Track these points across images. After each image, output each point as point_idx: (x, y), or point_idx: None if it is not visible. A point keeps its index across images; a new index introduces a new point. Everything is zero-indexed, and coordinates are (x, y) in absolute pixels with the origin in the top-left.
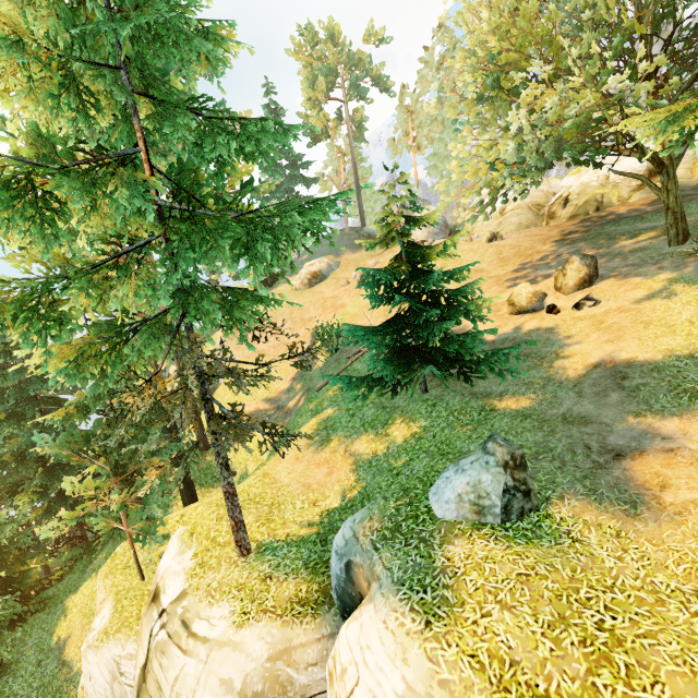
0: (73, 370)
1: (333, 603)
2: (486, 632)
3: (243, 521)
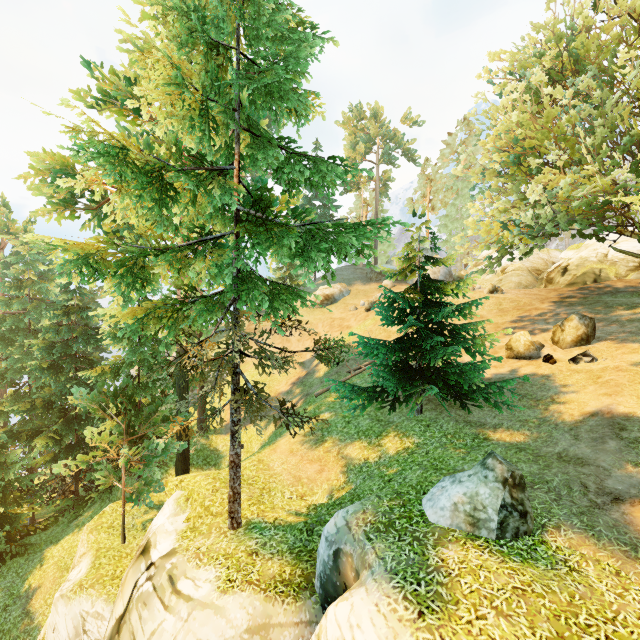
0: (138, 325)
1: (314, 591)
2: (481, 633)
3: (240, 494)
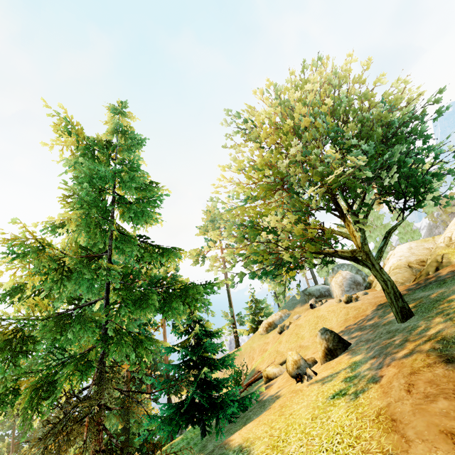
0: None
1: None
2: None
3: None
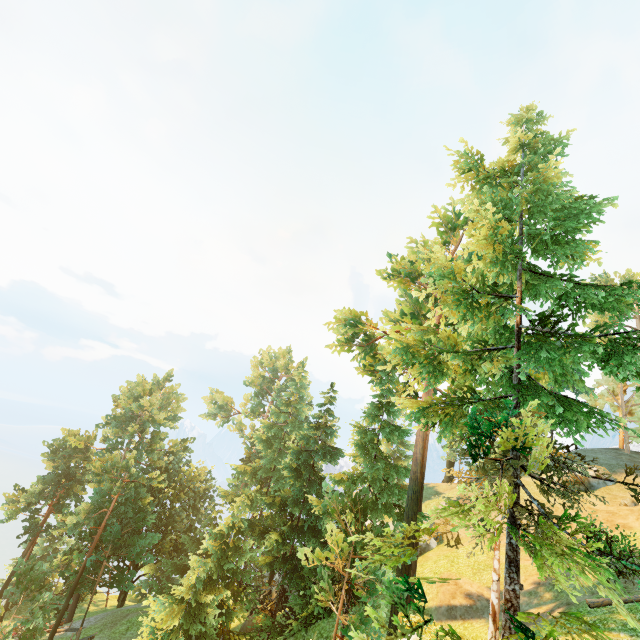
0: (421, 414)
1: None
2: None
3: None
